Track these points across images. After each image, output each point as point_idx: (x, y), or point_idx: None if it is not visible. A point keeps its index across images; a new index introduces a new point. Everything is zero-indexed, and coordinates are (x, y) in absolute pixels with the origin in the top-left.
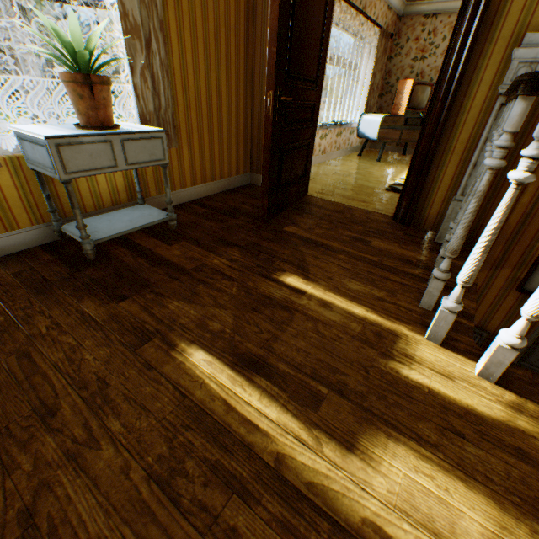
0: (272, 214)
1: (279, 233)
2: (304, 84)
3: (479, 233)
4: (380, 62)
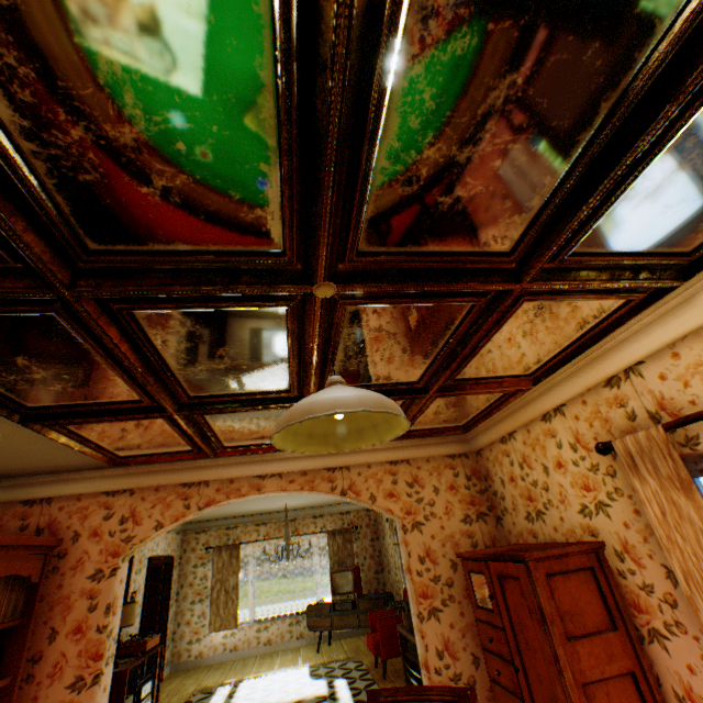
0: None
1: None
2: None
3: None
4: (345, 549)
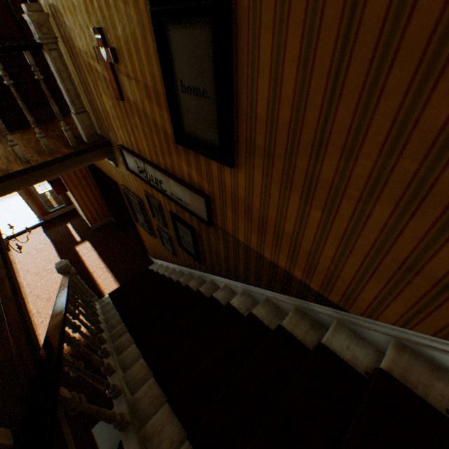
0: (16, 127)
1: (5, 138)
2: (4, 42)
3: (107, 134)
4: None
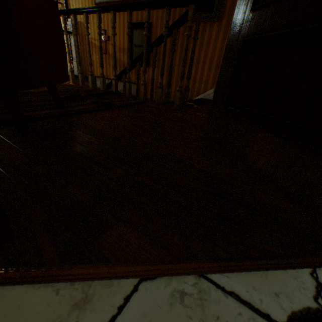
0: None
1: None
2: None
3: (87, 73)
4: None
